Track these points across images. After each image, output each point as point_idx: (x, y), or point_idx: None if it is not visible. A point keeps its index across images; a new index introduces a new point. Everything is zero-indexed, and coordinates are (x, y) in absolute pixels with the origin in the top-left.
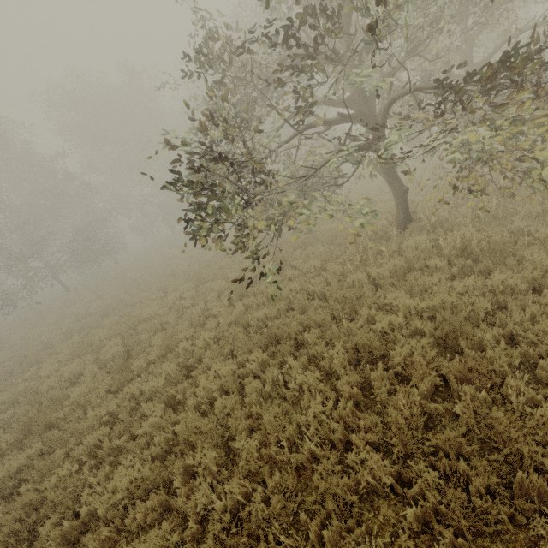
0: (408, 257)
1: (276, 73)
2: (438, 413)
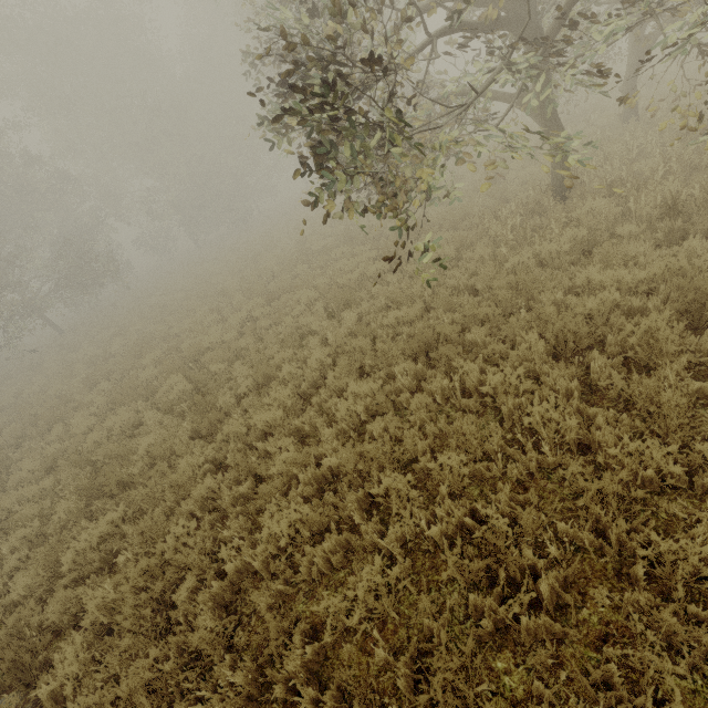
0: (588, 227)
1: None
2: (696, 396)
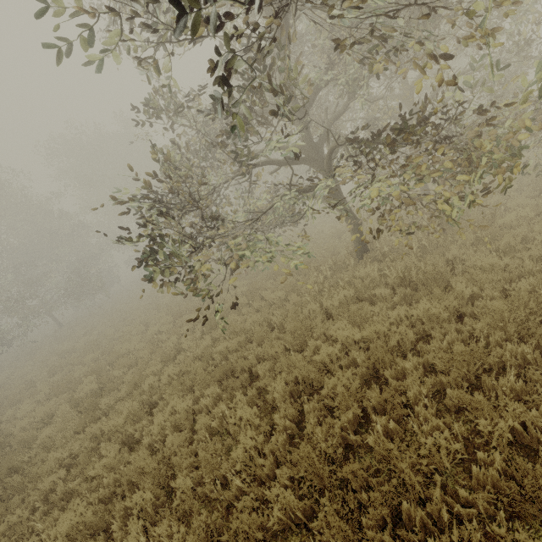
0: (358, 287)
1: (216, 135)
2: (359, 444)
